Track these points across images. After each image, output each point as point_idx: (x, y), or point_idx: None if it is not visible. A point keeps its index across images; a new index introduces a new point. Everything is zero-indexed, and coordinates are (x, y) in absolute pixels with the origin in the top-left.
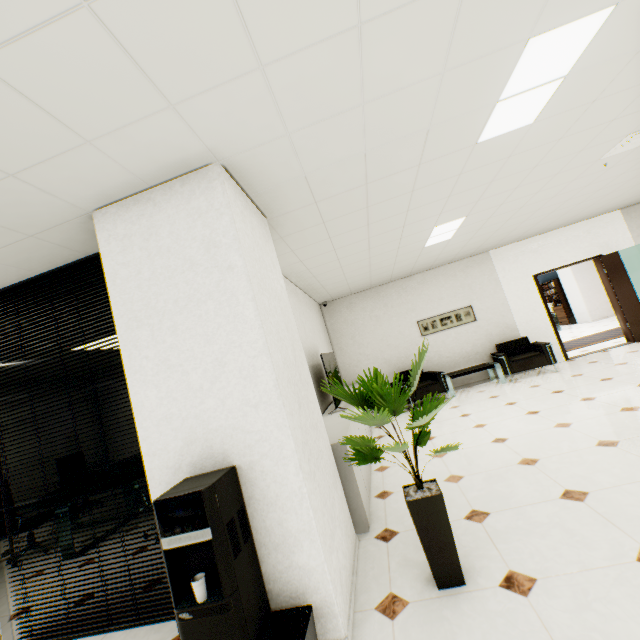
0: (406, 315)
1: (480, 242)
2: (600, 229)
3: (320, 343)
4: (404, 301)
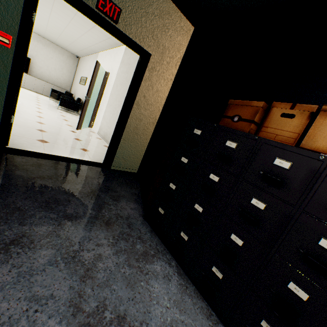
0: (82, 73)
1: (65, 35)
2: (117, 56)
3: (43, 59)
4: (84, 66)
